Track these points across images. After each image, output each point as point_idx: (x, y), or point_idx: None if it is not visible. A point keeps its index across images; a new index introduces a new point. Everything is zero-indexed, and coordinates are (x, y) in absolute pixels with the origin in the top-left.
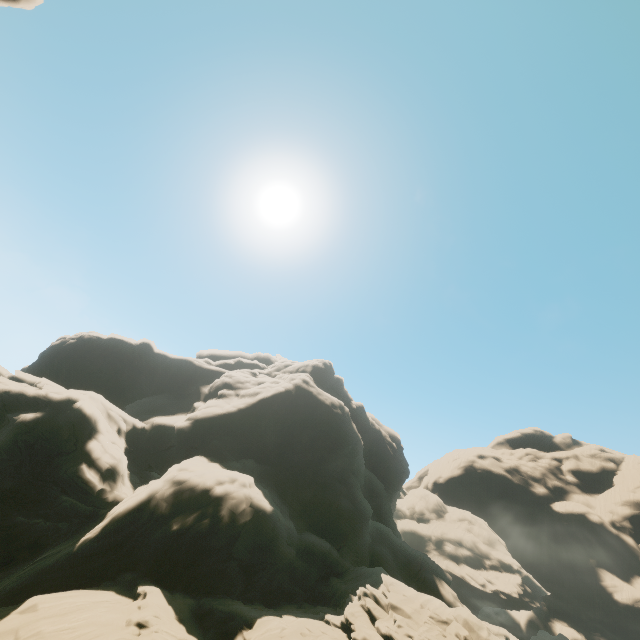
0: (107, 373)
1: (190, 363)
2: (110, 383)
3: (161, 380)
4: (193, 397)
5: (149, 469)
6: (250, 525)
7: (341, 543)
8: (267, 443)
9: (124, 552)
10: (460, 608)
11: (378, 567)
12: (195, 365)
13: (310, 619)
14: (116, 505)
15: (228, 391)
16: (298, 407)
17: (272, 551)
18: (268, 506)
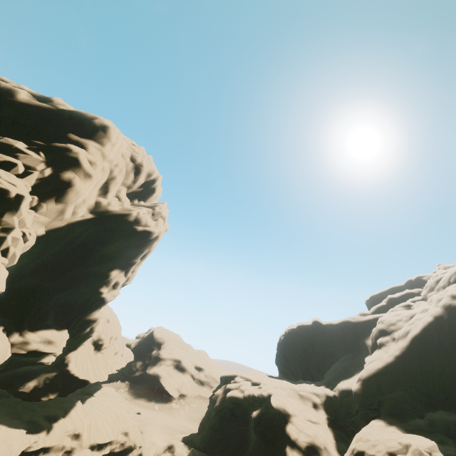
0: (308, 351)
1: (348, 322)
2: (313, 358)
3: (340, 343)
4: (364, 351)
5: (353, 434)
6: None
7: None
8: (453, 384)
9: None
10: None
11: None
12: (352, 322)
13: None
14: None
15: (383, 338)
16: None
17: None
18: None
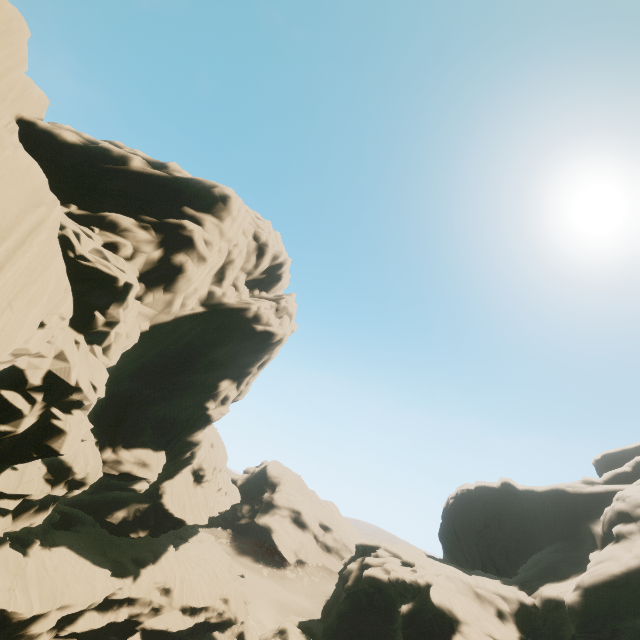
0: (492, 527)
1: (562, 492)
2: (499, 539)
3: (546, 523)
4: (589, 543)
5: None
6: None
7: None
8: None
9: None
10: None
11: None
12: (569, 493)
13: None
14: None
15: (624, 526)
16: None
17: None
18: None
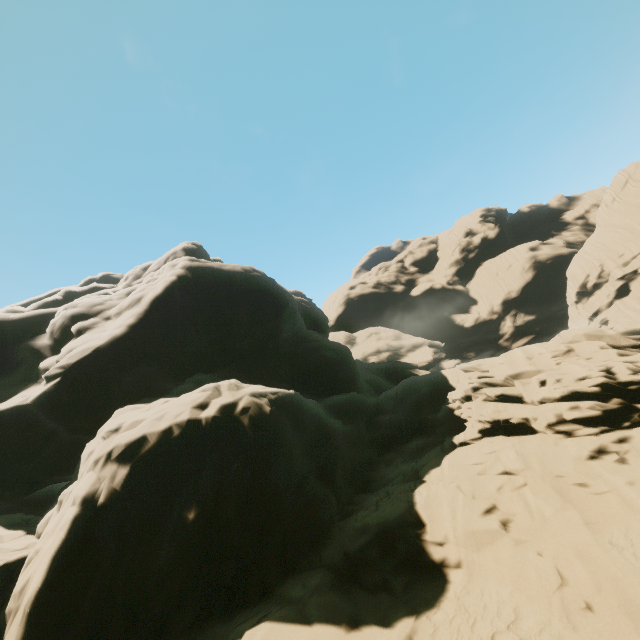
0: None
1: None
2: None
3: None
4: (28, 363)
5: (34, 488)
6: (290, 426)
7: (355, 387)
8: (199, 349)
9: (115, 636)
10: (564, 332)
11: (405, 380)
12: None
13: (454, 456)
14: (13, 583)
15: (87, 321)
16: (209, 289)
17: (327, 436)
18: (288, 392)
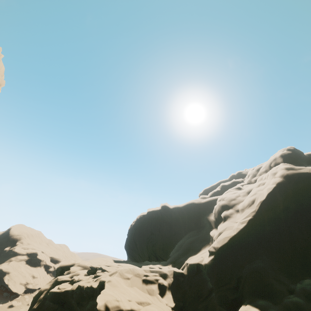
0: (155, 233)
1: (192, 204)
2: (159, 239)
3: (183, 224)
4: (207, 227)
5: None
6: None
7: None
8: (305, 248)
9: None
10: None
11: None
12: (196, 204)
13: None
14: None
15: (227, 211)
16: (306, 194)
17: None
18: None
